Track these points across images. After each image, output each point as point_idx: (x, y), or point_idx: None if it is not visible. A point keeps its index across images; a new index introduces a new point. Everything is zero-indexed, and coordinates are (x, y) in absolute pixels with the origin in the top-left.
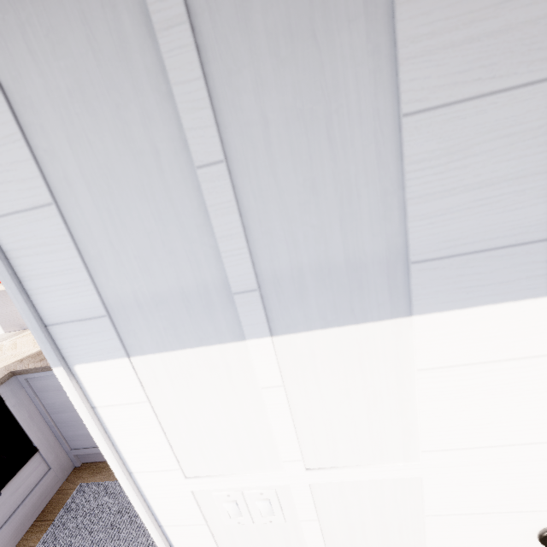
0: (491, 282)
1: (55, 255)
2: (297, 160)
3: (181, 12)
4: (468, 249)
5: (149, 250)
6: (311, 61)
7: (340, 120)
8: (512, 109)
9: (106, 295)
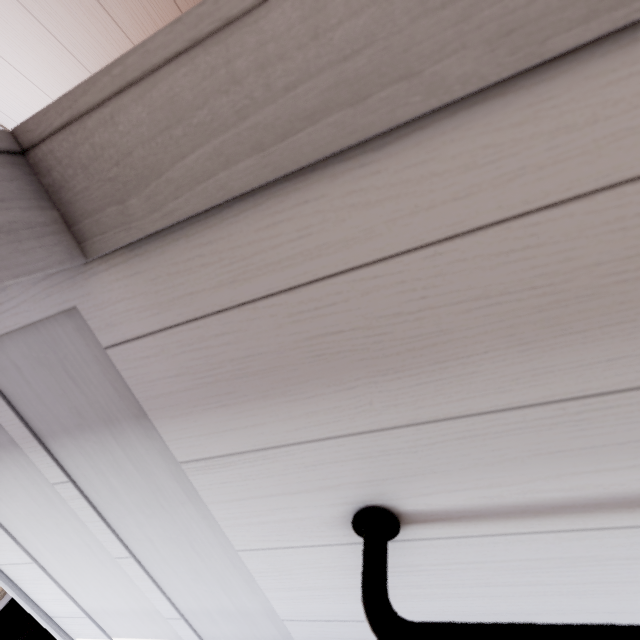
0: (347, 637)
1: (44, 585)
2: (179, 558)
3: (77, 493)
4: (320, 618)
5: (102, 588)
6: (167, 517)
7: (199, 544)
8: (310, 556)
9: (84, 605)
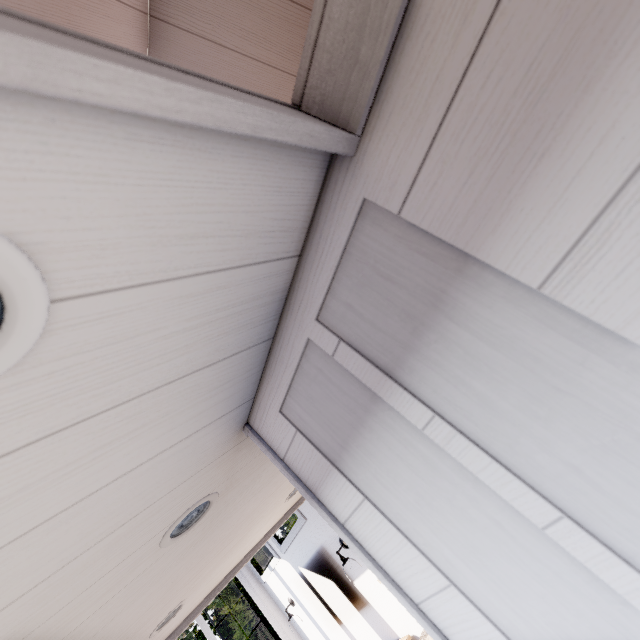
0: None
1: (477, 630)
2: None
3: (449, 429)
4: None
5: (554, 615)
6: (573, 407)
7: None
8: None
9: None
